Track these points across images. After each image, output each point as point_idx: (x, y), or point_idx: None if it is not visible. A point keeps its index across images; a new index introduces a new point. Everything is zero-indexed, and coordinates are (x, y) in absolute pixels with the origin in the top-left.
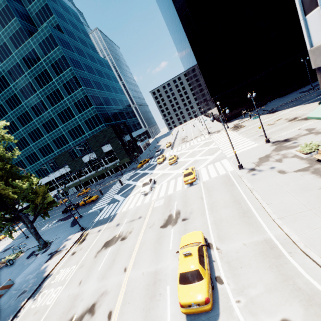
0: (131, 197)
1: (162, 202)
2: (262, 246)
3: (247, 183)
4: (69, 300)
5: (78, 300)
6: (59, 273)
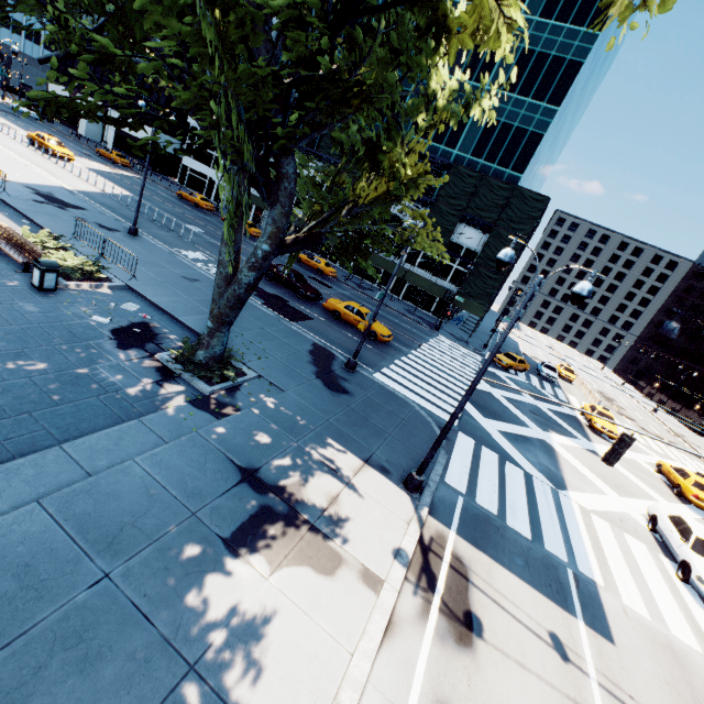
0: (595, 518)
1: None
2: None
3: None
4: None
5: None
6: None
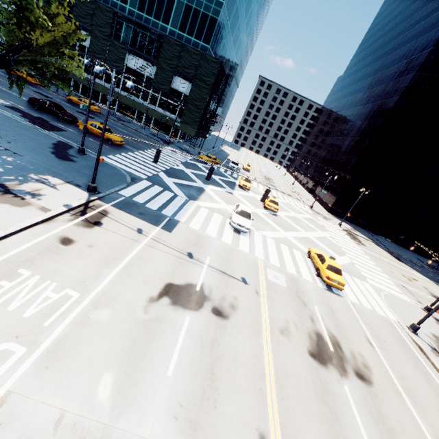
0: (202, 208)
1: (284, 282)
2: None
3: None
4: None
5: None
6: (14, 276)
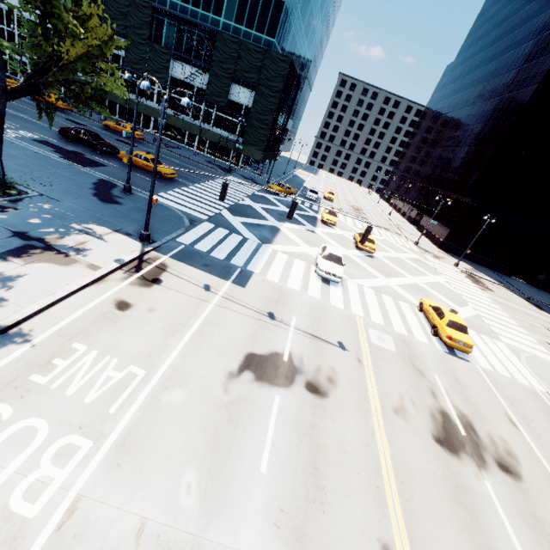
0: (280, 253)
1: (393, 345)
2: None
3: None
4: None
5: None
6: (68, 352)
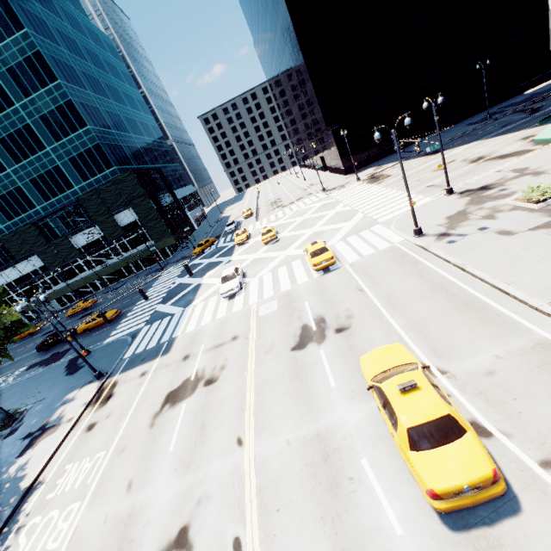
0: (198, 305)
1: (276, 306)
2: (538, 355)
3: (445, 256)
4: (112, 529)
5: (138, 526)
6: (64, 473)
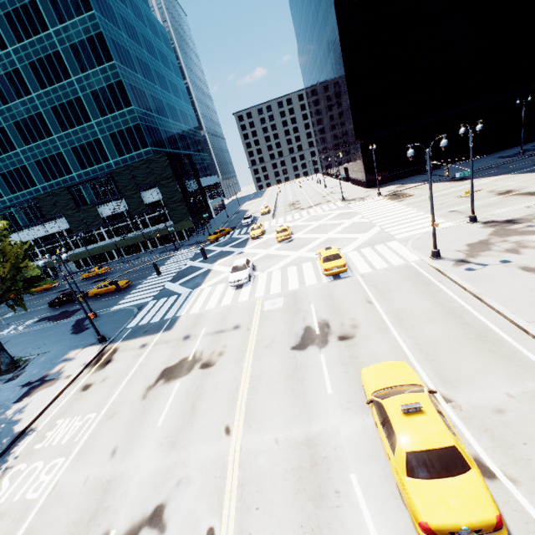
0: (205, 289)
1: (281, 303)
2: None
3: (462, 282)
4: (91, 491)
5: (116, 494)
6: (54, 426)
